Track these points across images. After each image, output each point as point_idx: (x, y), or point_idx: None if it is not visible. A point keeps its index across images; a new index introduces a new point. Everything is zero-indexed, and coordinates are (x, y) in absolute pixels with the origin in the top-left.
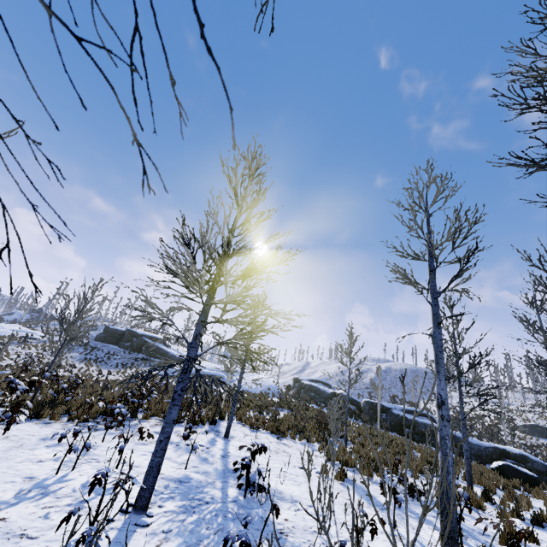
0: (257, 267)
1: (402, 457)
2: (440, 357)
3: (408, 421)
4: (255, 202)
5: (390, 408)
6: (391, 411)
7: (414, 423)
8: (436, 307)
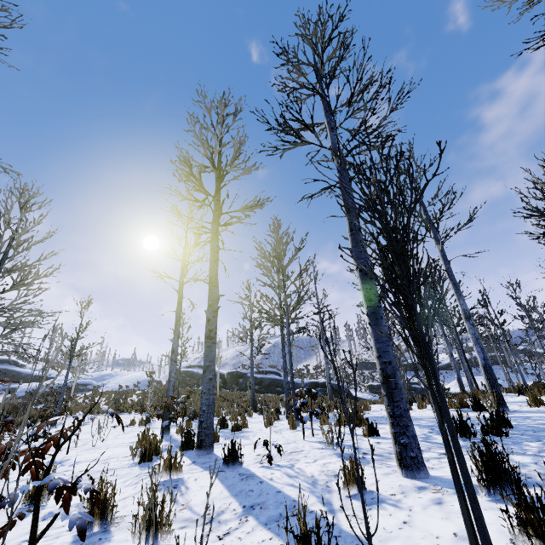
0: (20, 281)
1: (222, 403)
2: (177, 324)
3: (257, 380)
4: (23, 230)
5: (246, 374)
6: (247, 375)
7: (261, 380)
8: (180, 292)
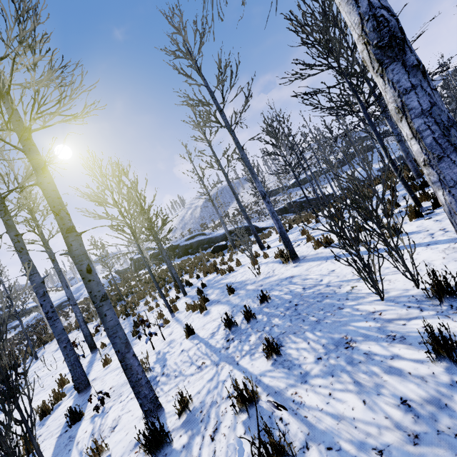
0: None
1: None
2: (60, 278)
3: (188, 246)
4: None
5: (179, 244)
6: (180, 245)
7: (191, 245)
8: (48, 251)
